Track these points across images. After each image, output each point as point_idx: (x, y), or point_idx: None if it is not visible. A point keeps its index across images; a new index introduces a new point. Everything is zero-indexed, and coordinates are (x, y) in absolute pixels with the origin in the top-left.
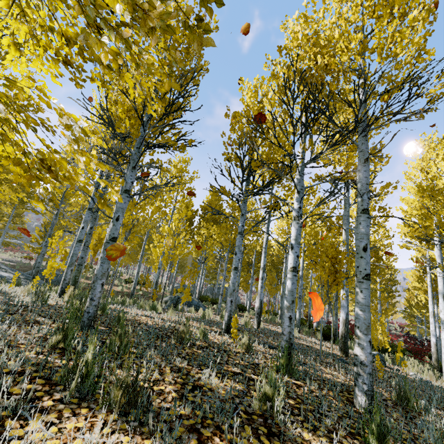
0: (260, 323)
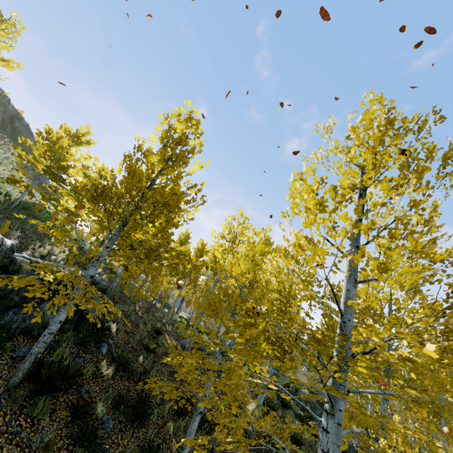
0: None
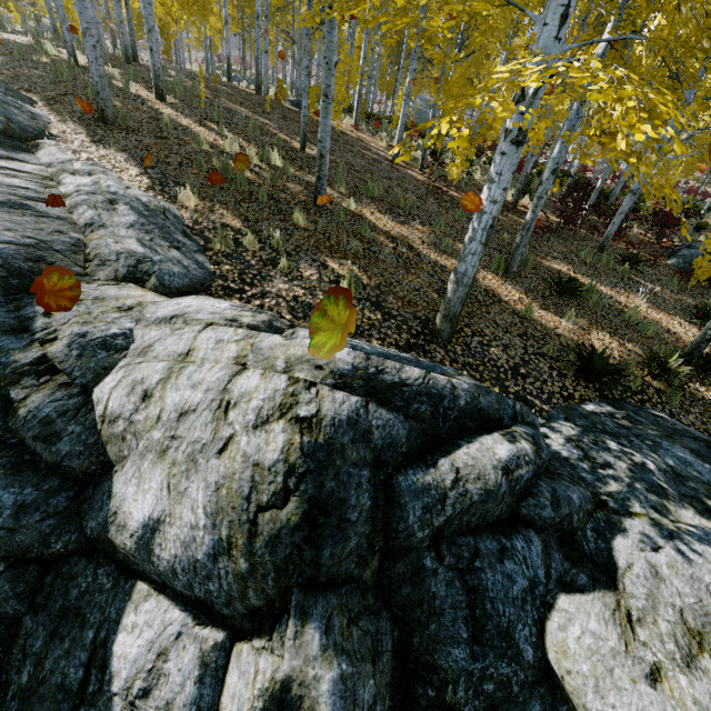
0: (230, 79)
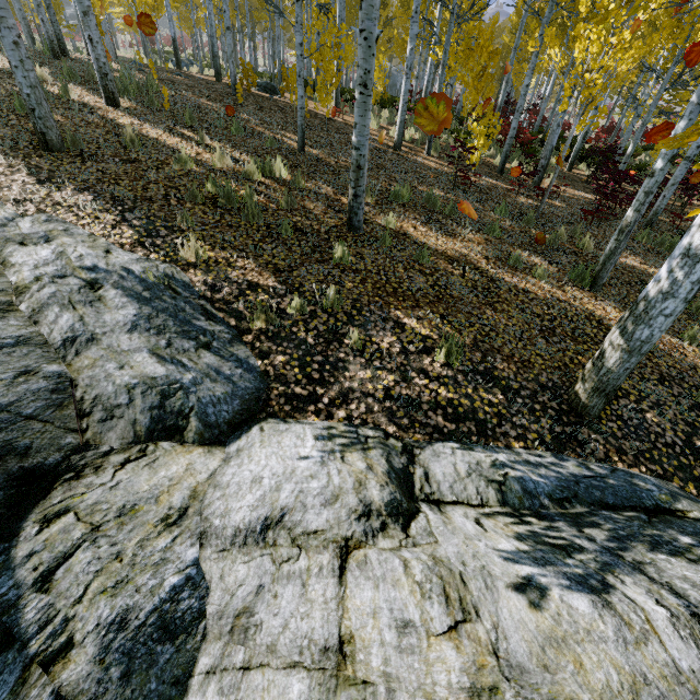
0: (180, 65)
